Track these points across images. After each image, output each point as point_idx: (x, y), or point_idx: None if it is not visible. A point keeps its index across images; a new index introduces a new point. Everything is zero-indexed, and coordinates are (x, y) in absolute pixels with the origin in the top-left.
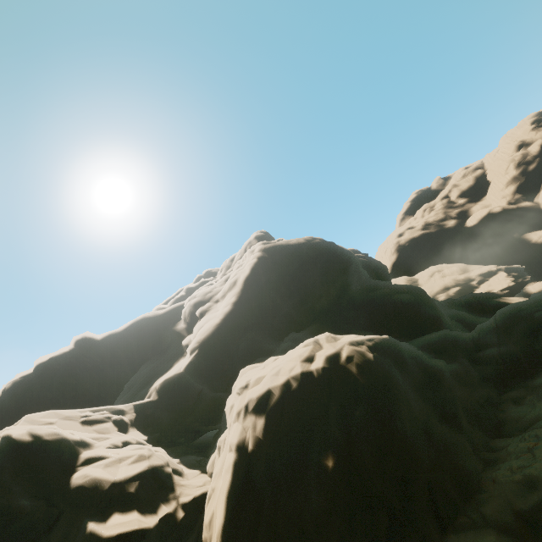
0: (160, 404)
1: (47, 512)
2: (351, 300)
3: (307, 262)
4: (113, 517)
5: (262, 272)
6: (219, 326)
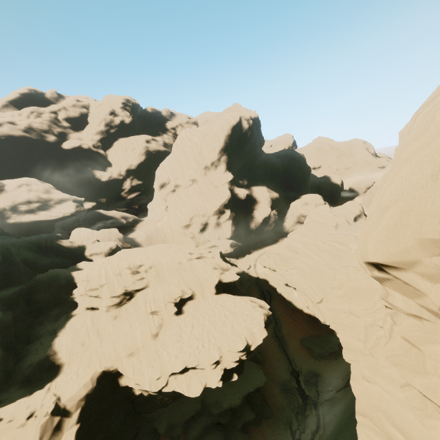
0: None
1: None
2: None
3: None
4: None
5: None
6: None
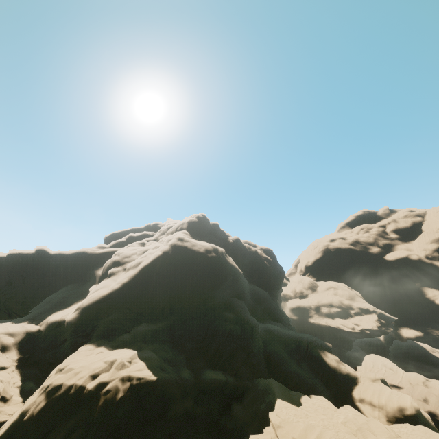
0: (43, 334)
1: None
2: (206, 311)
3: (193, 270)
4: None
5: (160, 264)
6: (104, 298)
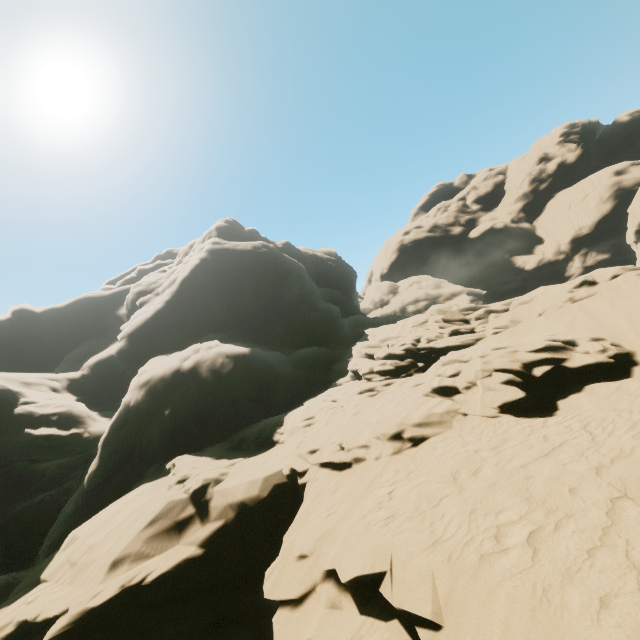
0: (91, 376)
1: (0, 426)
2: (276, 310)
3: (246, 271)
4: (41, 429)
5: (202, 274)
6: (149, 320)
